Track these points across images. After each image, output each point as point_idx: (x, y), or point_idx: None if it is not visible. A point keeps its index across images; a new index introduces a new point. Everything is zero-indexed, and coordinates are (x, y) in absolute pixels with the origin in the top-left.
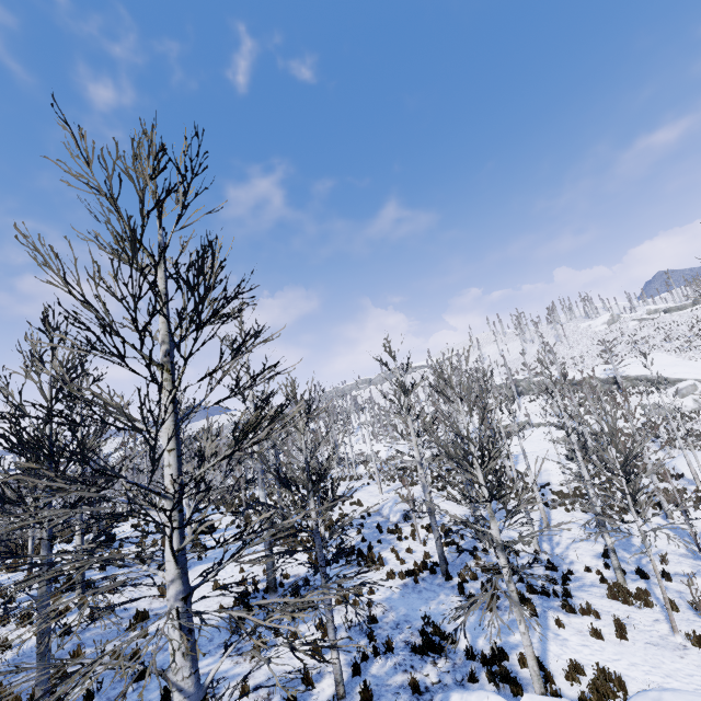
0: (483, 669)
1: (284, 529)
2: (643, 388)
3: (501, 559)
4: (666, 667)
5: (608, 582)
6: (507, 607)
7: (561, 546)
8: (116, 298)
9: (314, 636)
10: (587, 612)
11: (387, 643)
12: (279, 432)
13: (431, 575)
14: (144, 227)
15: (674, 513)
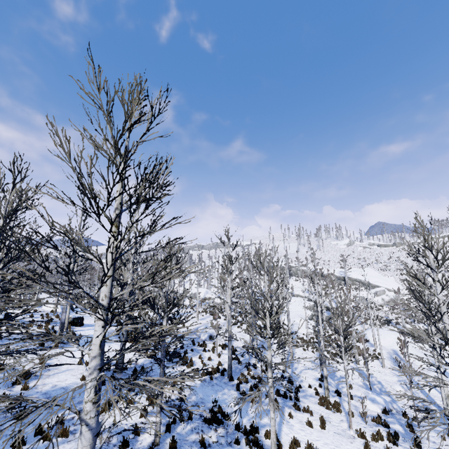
0: (244, 437)
1: (176, 337)
2: (359, 287)
3: (269, 373)
4: (343, 447)
5: (319, 395)
6: (263, 402)
7: (297, 370)
8: (103, 178)
9: (143, 404)
10: (306, 411)
11: (189, 414)
12: (176, 278)
13: (221, 376)
14: (122, 135)
15: (360, 361)
